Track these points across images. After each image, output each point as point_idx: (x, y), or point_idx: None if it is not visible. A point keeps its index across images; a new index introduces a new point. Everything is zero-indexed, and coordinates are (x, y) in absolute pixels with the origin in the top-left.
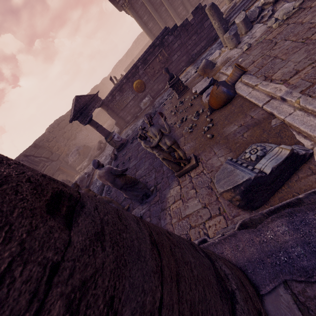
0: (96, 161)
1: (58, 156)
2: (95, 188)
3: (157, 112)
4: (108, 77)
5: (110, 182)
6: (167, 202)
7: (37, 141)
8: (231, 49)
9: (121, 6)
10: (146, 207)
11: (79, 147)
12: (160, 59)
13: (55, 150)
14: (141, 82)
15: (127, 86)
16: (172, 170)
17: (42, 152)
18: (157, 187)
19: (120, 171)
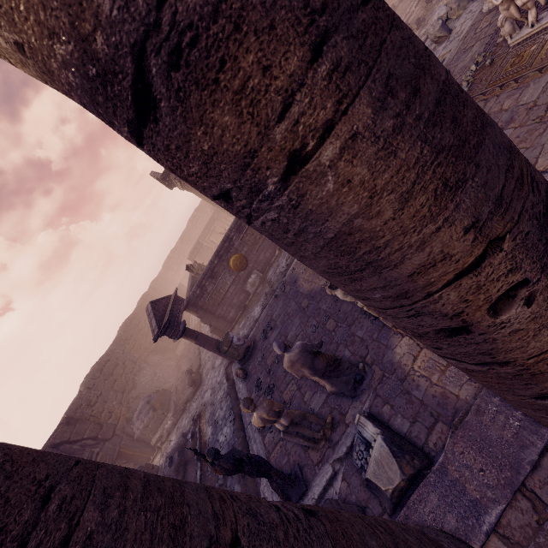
0: (280, 341)
1: (113, 427)
2: (220, 449)
3: (286, 282)
4: (159, 277)
5: (309, 367)
6: (402, 365)
7: (71, 412)
8: None
9: (179, 181)
10: (368, 397)
11: (149, 397)
12: None
13: (104, 418)
14: (240, 257)
15: (221, 268)
16: (375, 328)
17: (83, 430)
18: (367, 361)
19: (318, 345)
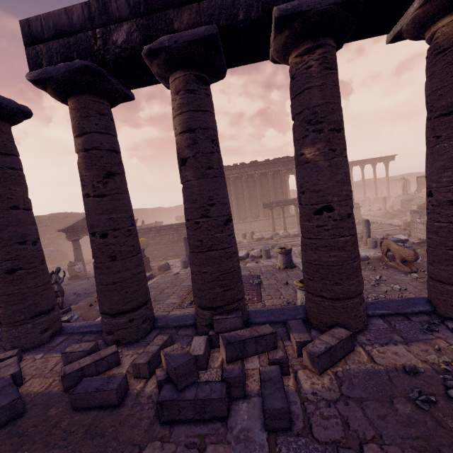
0: None
1: None
2: None
3: None
4: (167, 208)
5: None
6: None
7: None
8: (181, 268)
9: None
10: None
11: (58, 250)
12: (170, 238)
13: None
14: (146, 242)
15: None
16: None
17: None
18: None
19: None
